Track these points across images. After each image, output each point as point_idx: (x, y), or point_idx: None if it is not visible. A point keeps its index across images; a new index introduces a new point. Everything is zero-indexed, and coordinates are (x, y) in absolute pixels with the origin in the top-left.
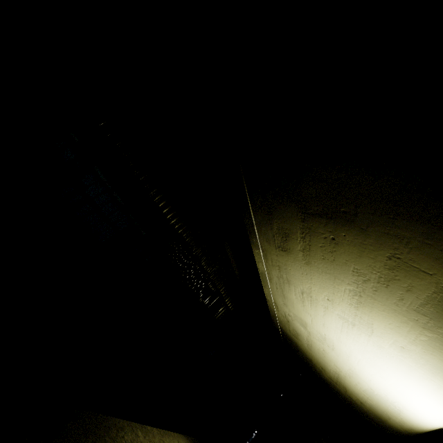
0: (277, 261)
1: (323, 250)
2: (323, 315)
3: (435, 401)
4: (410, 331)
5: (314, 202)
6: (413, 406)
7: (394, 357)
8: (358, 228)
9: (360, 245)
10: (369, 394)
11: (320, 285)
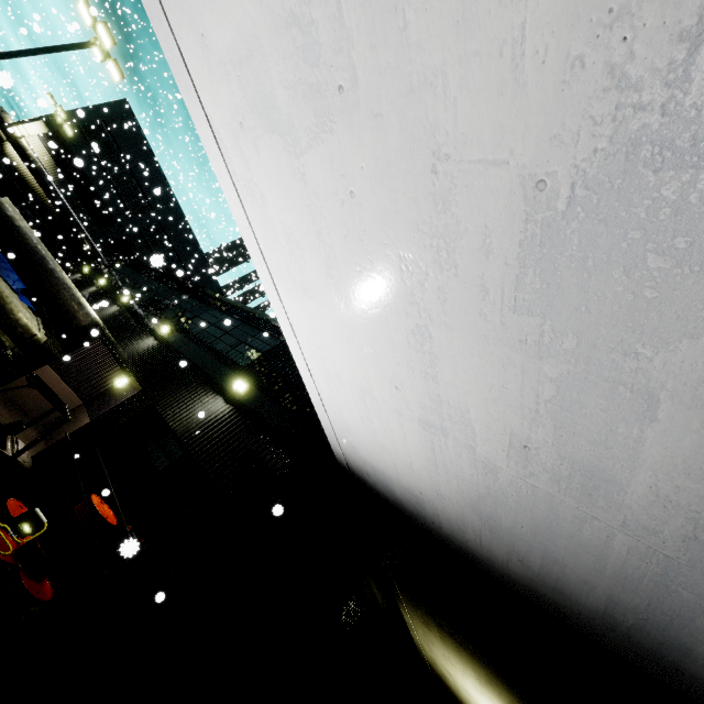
0: (421, 627)
1: (453, 646)
2: (462, 676)
3: None
4: None
5: (443, 626)
6: None
7: None
8: (468, 652)
9: (471, 659)
10: None
11: (455, 660)
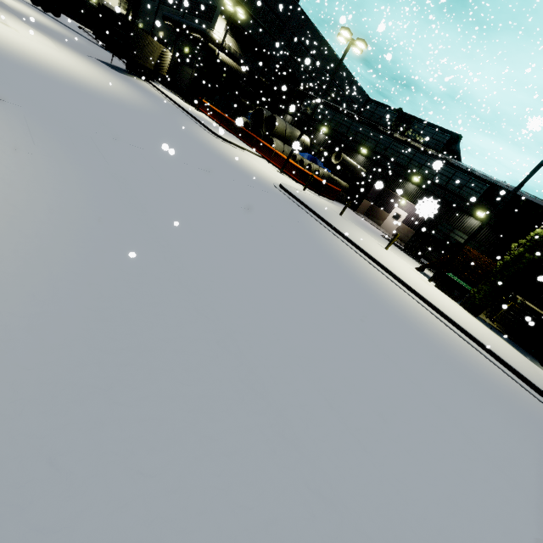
0: None
1: None
2: None
3: None
4: None
5: None
6: None
7: None
8: None
9: None
10: None
11: None
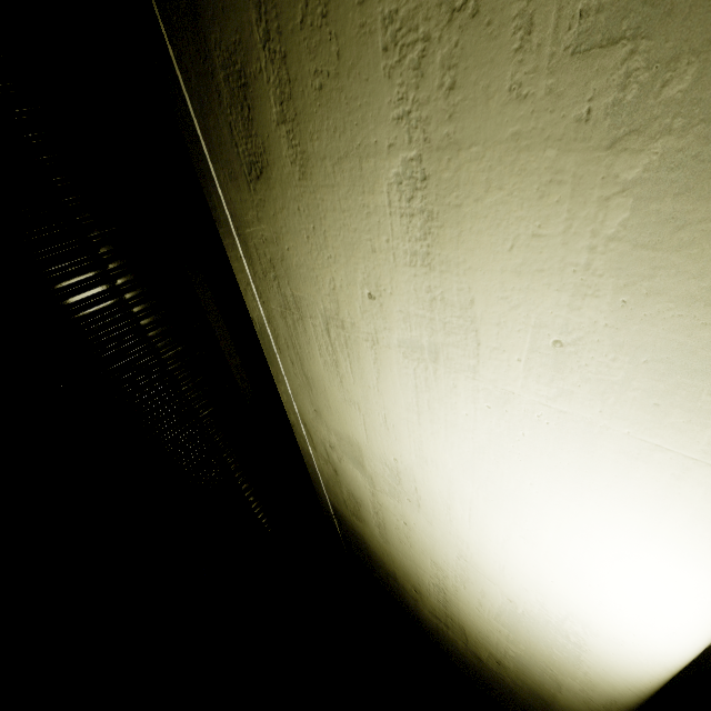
0: (265, 247)
1: (310, 33)
2: (377, 379)
3: (670, 547)
4: (571, 225)
5: None
6: (610, 610)
7: (542, 420)
8: None
9: None
10: (509, 621)
11: (344, 246)
